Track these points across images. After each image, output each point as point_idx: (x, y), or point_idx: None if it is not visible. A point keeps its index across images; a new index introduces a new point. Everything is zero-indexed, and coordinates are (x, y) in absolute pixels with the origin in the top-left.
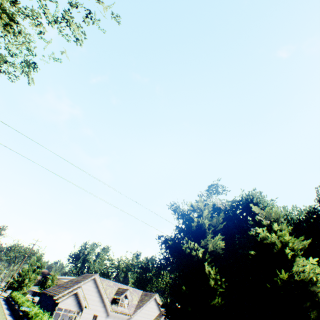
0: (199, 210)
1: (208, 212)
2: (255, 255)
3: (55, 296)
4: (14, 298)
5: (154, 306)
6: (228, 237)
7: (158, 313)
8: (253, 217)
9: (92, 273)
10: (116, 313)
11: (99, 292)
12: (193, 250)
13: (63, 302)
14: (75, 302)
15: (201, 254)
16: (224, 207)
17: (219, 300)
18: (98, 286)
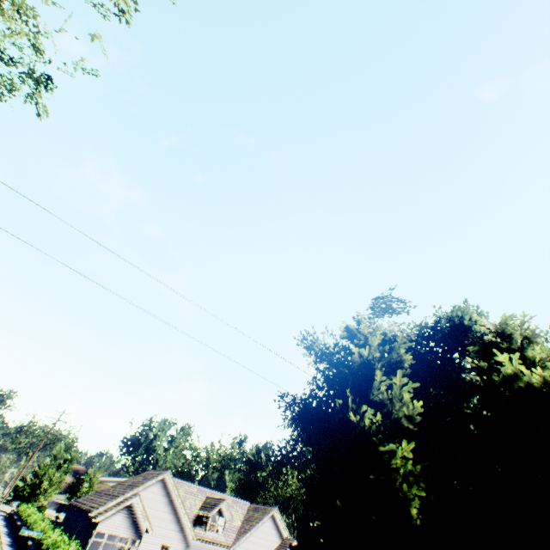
0: (359, 338)
1: (378, 342)
2: (491, 416)
3: (92, 511)
4: (22, 516)
5: (271, 531)
6: (415, 394)
7: (279, 543)
8: (479, 339)
9: (159, 470)
10: (202, 542)
11: (172, 504)
12: (353, 412)
13: (106, 522)
14: (128, 523)
15: (370, 420)
16: (406, 336)
17: (414, 514)
18: (170, 493)
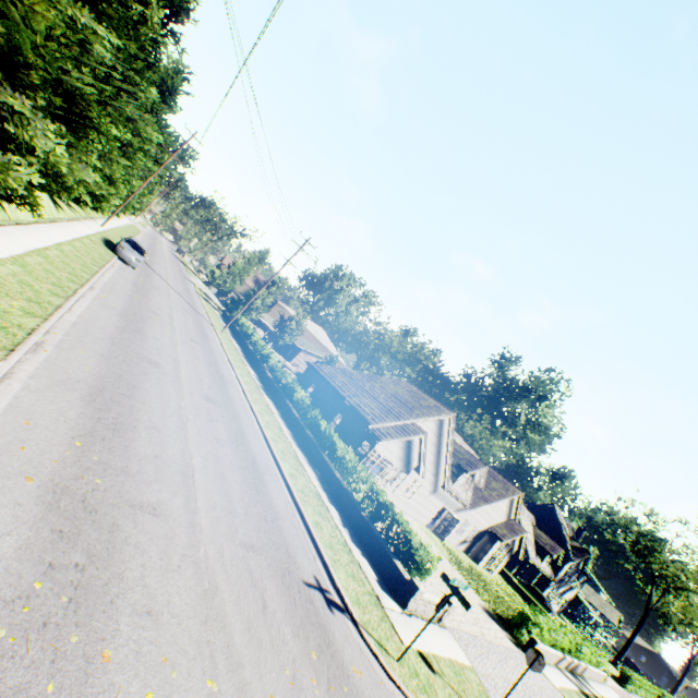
0: None
1: None
2: None
3: (370, 423)
4: (242, 330)
5: (503, 508)
6: None
7: (503, 521)
8: None
9: (431, 399)
10: (447, 493)
11: (438, 447)
12: None
13: (384, 444)
14: (402, 454)
15: None
16: None
17: None
18: (441, 436)
